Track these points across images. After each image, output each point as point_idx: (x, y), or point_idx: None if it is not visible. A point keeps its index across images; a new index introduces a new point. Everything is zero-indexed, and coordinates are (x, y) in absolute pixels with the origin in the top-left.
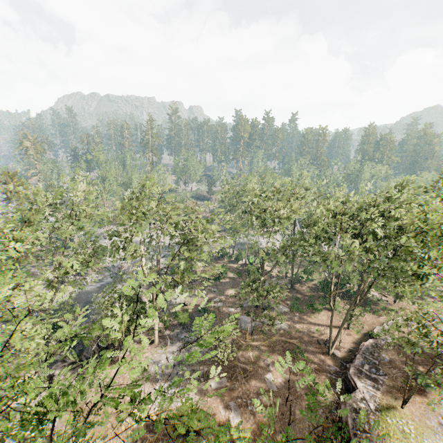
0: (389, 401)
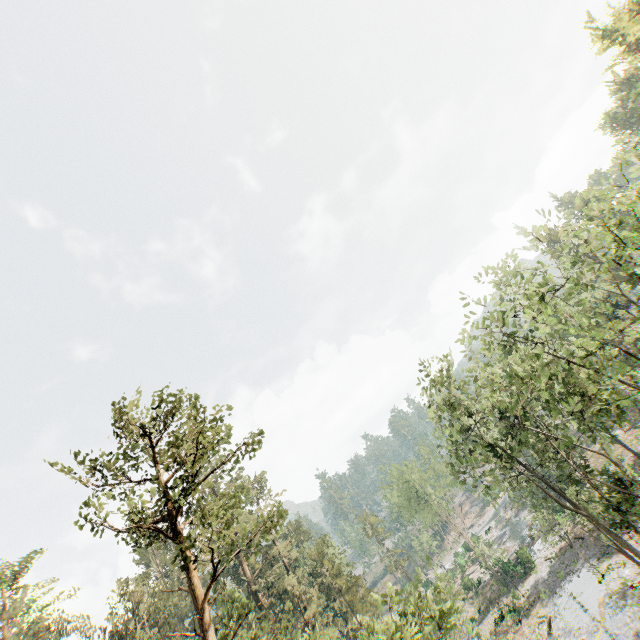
0: None
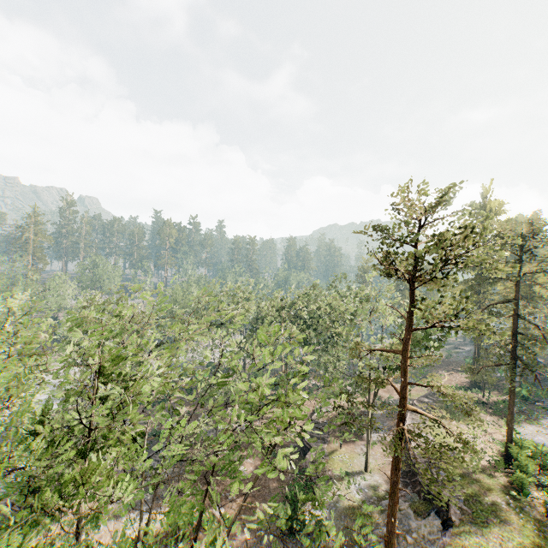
0: (333, 447)
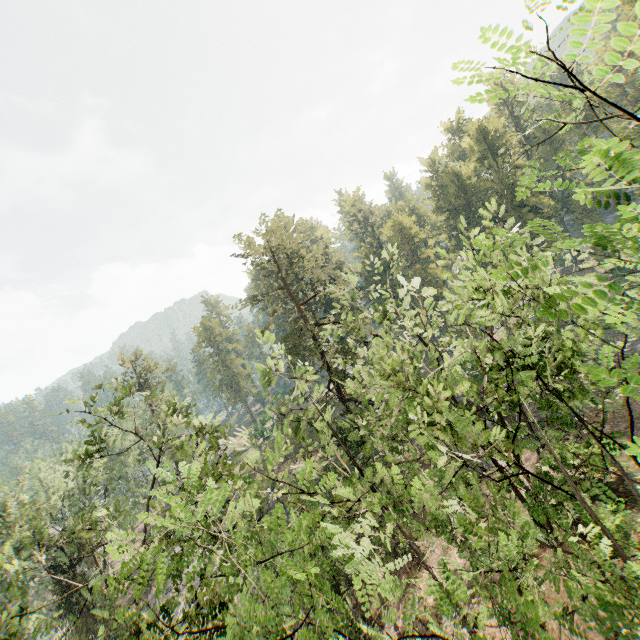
0: None
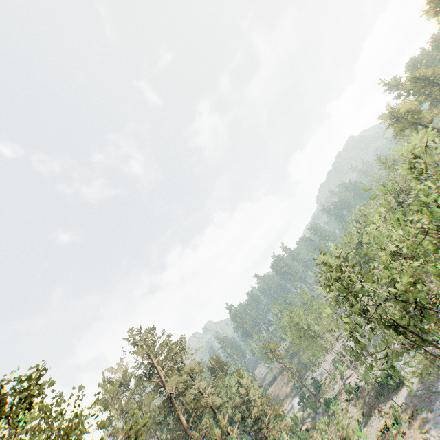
0: None
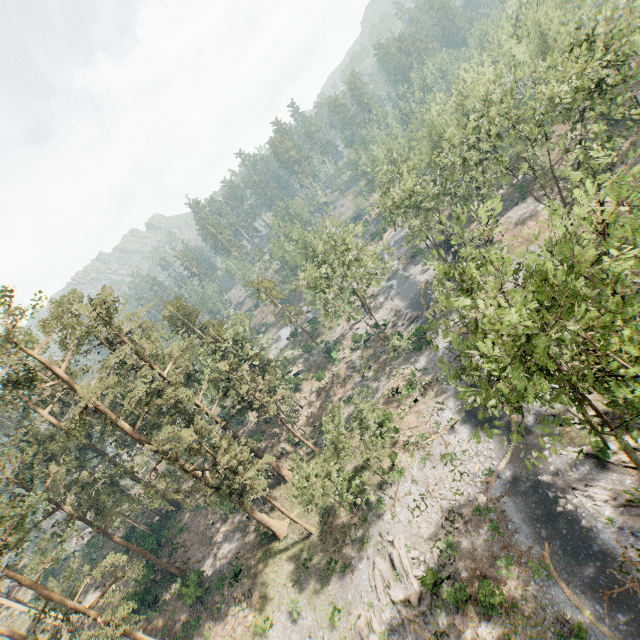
0: None
